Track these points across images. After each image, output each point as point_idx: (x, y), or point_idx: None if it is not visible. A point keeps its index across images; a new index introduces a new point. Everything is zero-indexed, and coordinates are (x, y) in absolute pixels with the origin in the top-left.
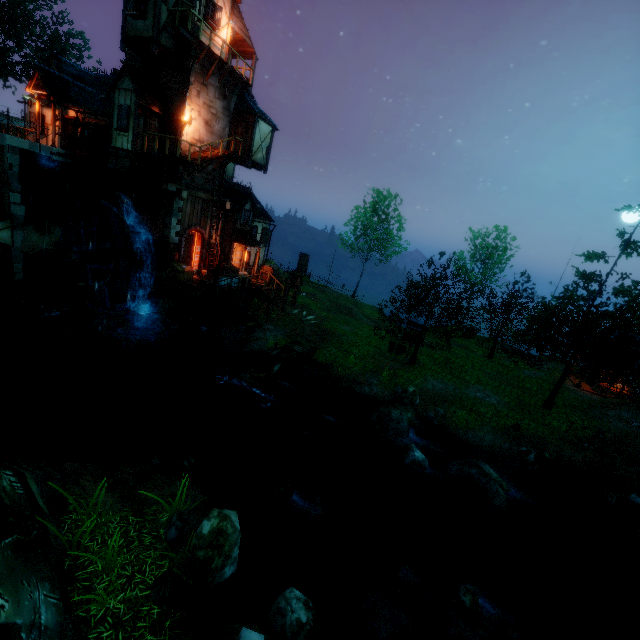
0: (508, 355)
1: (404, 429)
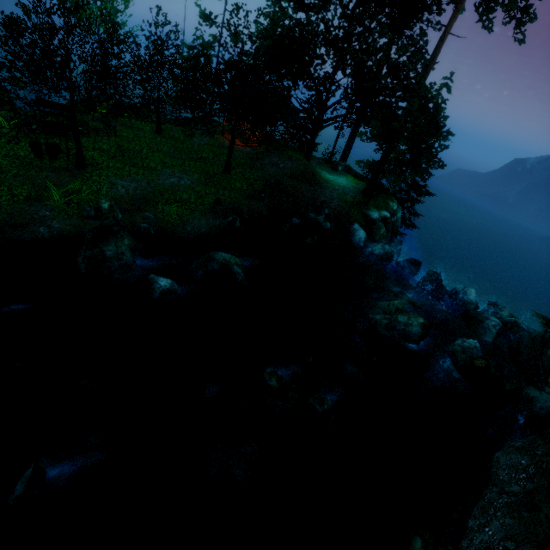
0: (173, 125)
1: (131, 262)
